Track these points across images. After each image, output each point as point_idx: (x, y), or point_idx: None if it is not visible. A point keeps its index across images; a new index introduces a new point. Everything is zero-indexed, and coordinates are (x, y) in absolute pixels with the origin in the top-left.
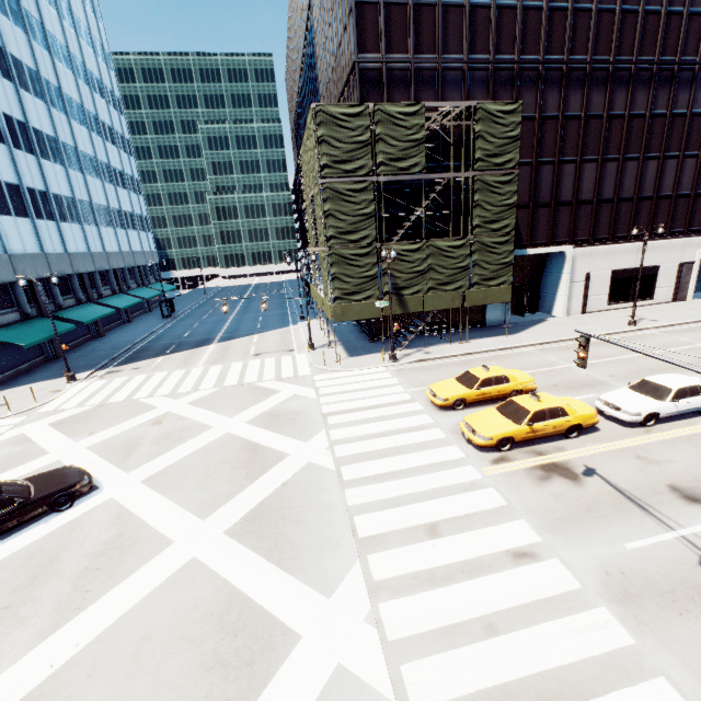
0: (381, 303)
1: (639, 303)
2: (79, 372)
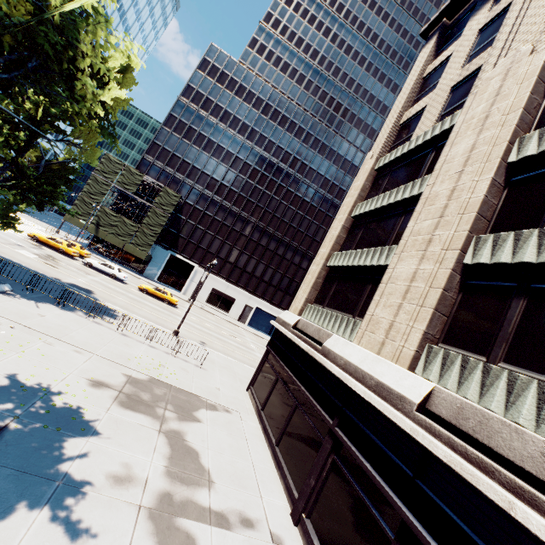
0: (83, 221)
1: (221, 311)
2: None
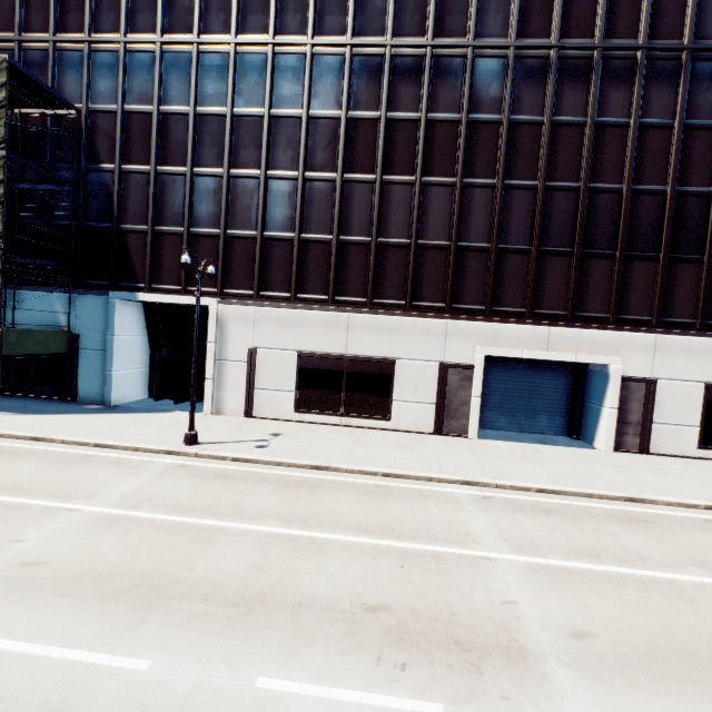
0: None
1: (361, 422)
2: None
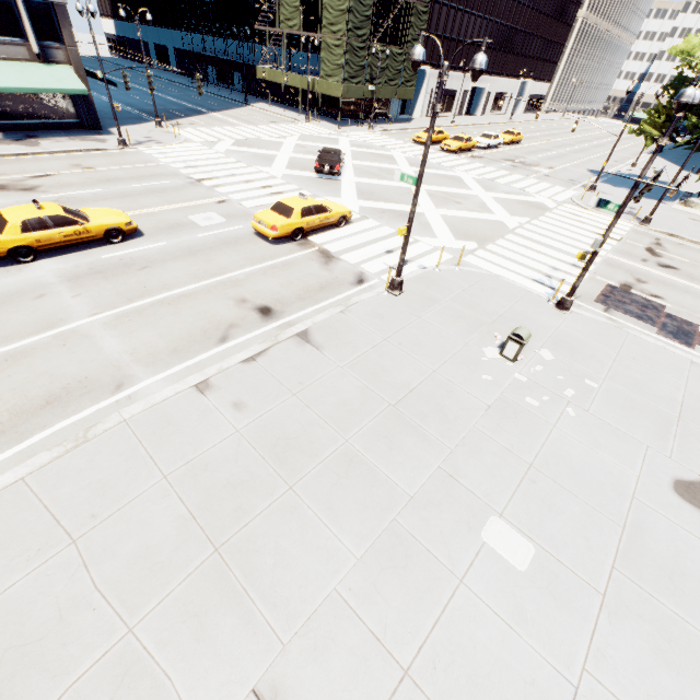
0: (372, 88)
1: (446, 115)
2: (145, 122)
